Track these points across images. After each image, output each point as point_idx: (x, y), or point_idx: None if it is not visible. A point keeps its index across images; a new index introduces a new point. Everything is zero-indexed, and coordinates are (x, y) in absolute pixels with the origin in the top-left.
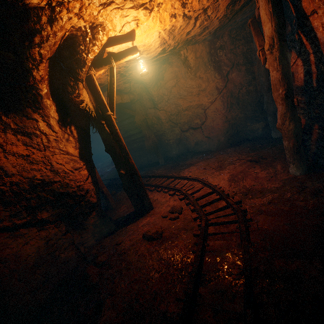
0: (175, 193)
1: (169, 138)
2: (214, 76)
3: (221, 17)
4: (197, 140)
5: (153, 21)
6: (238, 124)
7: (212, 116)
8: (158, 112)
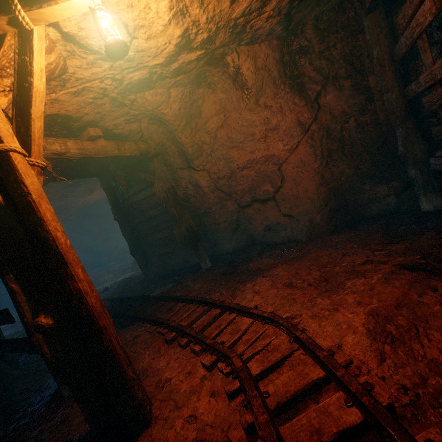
0: (217, 365)
1: (218, 221)
2: (292, 102)
3: None
4: (269, 222)
5: None
6: (346, 189)
7: (294, 176)
8: (195, 174)
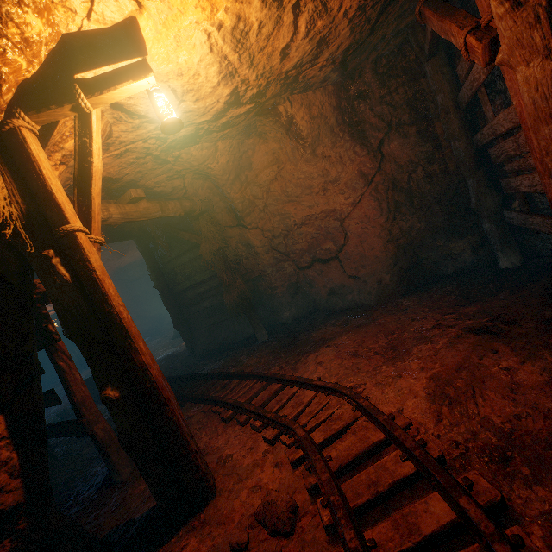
0: (280, 438)
1: (274, 285)
2: (353, 152)
3: (354, 13)
4: (333, 284)
5: None
6: (417, 245)
7: (358, 232)
8: (247, 232)
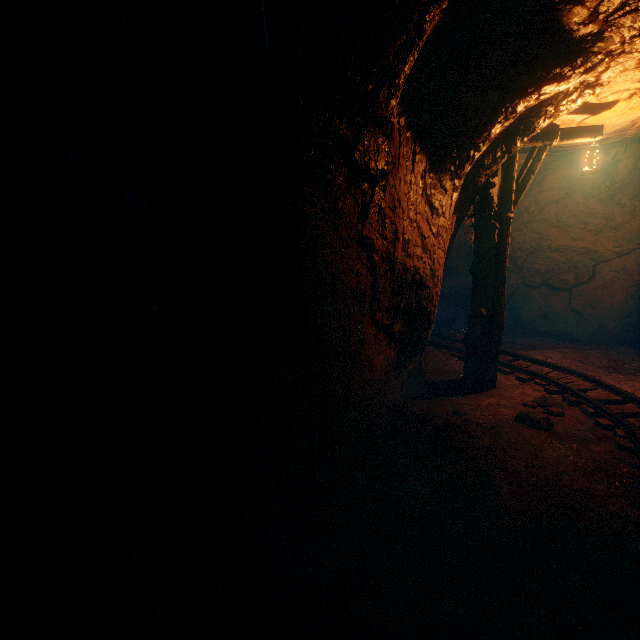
0: (535, 380)
1: None
2: None
3: None
4: (549, 310)
5: None
6: None
7: (607, 279)
8: None
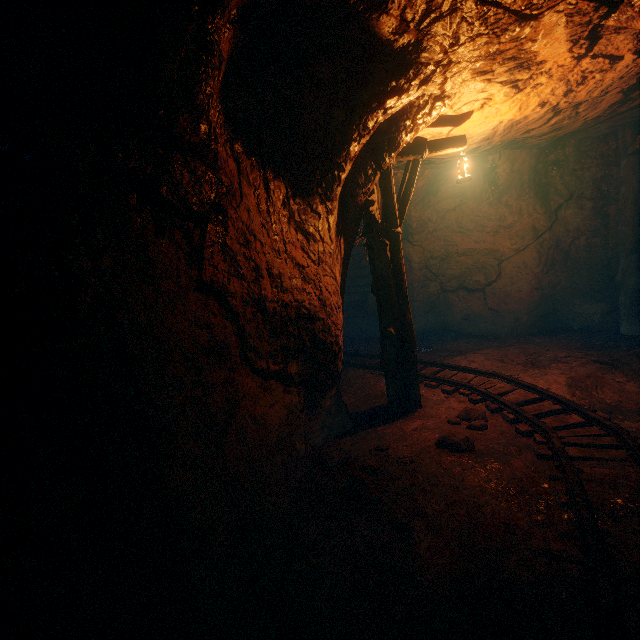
0: (459, 390)
1: (414, 299)
2: (533, 208)
3: (591, 118)
4: (470, 312)
5: (510, 106)
6: (557, 299)
7: (512, 275)
8: (410, 247)
